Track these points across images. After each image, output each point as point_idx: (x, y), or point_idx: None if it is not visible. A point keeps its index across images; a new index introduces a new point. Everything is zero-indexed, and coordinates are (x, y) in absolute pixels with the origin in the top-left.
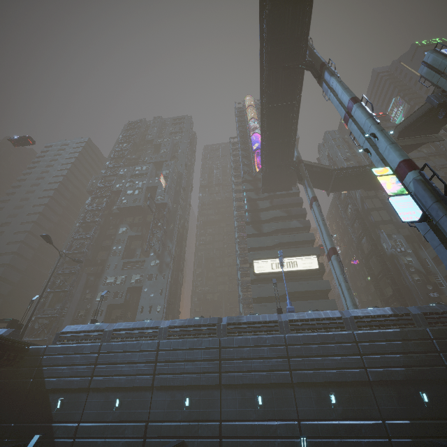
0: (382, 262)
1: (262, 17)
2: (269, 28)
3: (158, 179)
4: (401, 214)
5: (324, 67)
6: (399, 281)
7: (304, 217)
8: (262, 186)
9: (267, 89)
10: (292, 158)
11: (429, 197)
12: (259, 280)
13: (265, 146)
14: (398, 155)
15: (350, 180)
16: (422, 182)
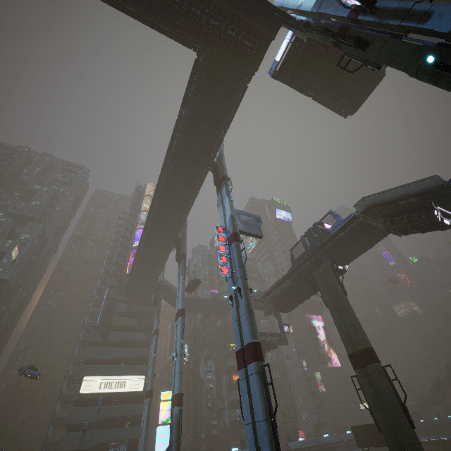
0: (194, 384)
1: (152, 205)
2: (156, 214)
3: (11, 244)
4: (157, 446)
5: (182, 259)
6: (200, 404)
7: (152, 328)
8: (125, 291)
9: (146, 240)
10: (157, 279)
11: (175, 435)
12: (82, 400)
13: (136, 268)
14: (178, 386)
15: (195, 307)
16: (177, 420)
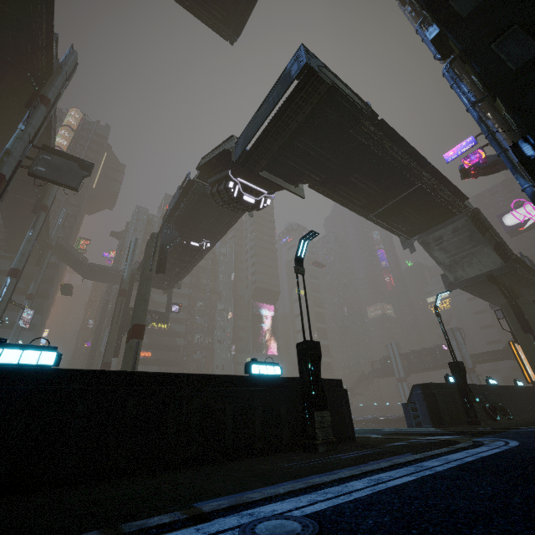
0: (92, 356)
1: None
2: None
3: None
4: None
5: (38, 211)
6: None
7: (47, 293)
8: (6, 246)
9: None
10: (48, 237)
11: None
12: None
13: (6, 217)
14: None
15: (104, 277)
16: None
